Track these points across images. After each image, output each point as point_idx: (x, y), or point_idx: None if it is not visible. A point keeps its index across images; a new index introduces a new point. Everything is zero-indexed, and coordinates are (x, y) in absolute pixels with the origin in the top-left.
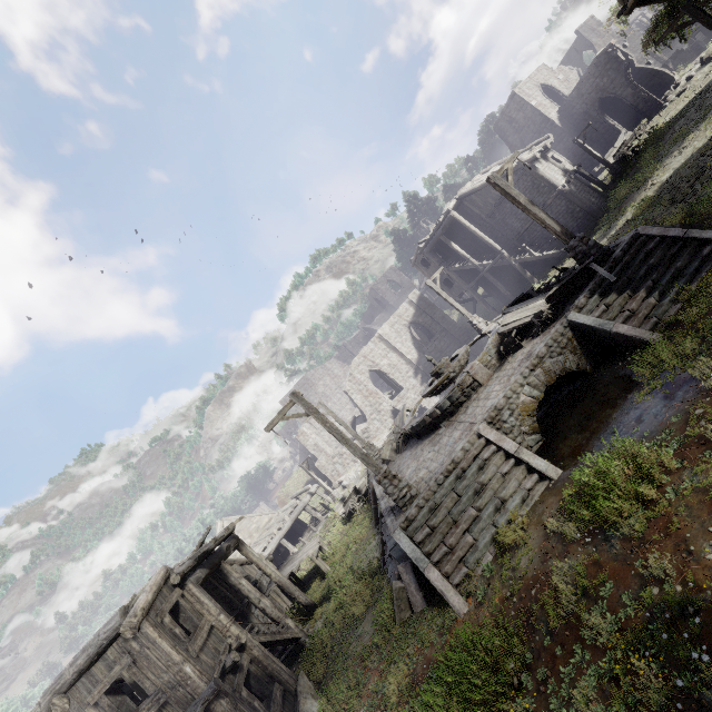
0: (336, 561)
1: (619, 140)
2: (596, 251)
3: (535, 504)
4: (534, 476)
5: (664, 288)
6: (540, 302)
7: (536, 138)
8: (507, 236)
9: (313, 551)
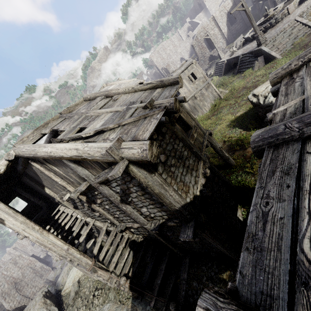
0: None
1: None
2: None
3: (307, 35)
4: (309, 29)
5: None
6: None
7: None
8: None
9: None
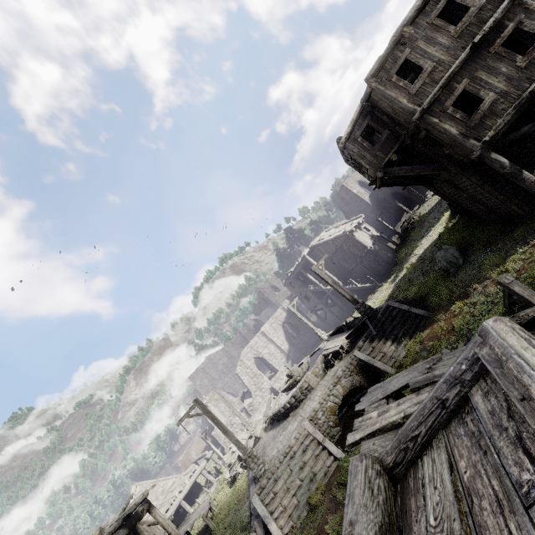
0: (221, 519)
1: (403, 217)
2: (370, 312)
3: (330, 476)
4: (331, 457)
5: (399, 340)
6: (344, 336)
7: (358, 209)
8: (342, 271)
9: (204, 511)
